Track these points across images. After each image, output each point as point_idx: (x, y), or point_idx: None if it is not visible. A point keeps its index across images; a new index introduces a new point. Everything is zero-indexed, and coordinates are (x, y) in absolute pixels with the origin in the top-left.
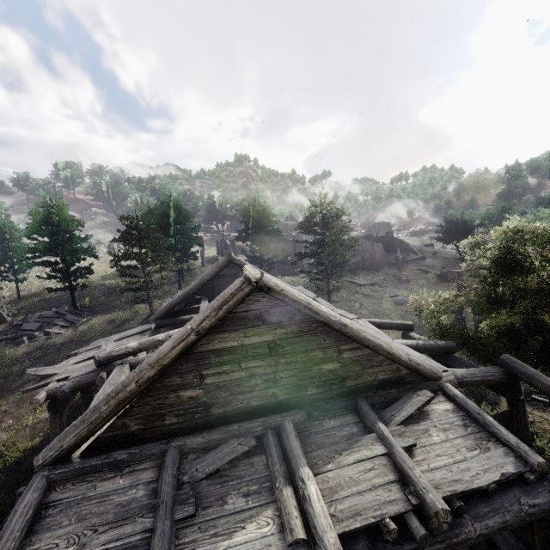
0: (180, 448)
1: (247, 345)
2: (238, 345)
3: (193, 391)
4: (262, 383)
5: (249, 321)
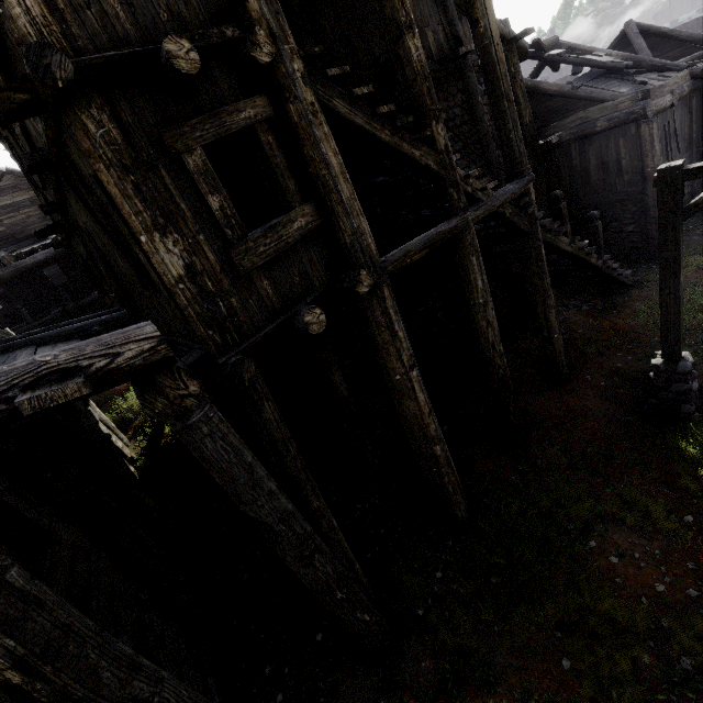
0: (6, 250)
1: (18, 202)
2: (12, 202)
3: (0, 228)
4: (37, 220)
5: (11, 190)
